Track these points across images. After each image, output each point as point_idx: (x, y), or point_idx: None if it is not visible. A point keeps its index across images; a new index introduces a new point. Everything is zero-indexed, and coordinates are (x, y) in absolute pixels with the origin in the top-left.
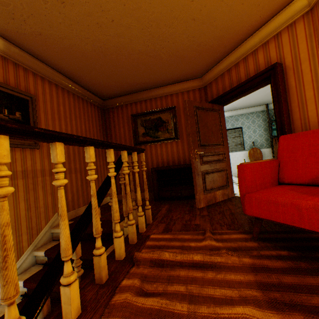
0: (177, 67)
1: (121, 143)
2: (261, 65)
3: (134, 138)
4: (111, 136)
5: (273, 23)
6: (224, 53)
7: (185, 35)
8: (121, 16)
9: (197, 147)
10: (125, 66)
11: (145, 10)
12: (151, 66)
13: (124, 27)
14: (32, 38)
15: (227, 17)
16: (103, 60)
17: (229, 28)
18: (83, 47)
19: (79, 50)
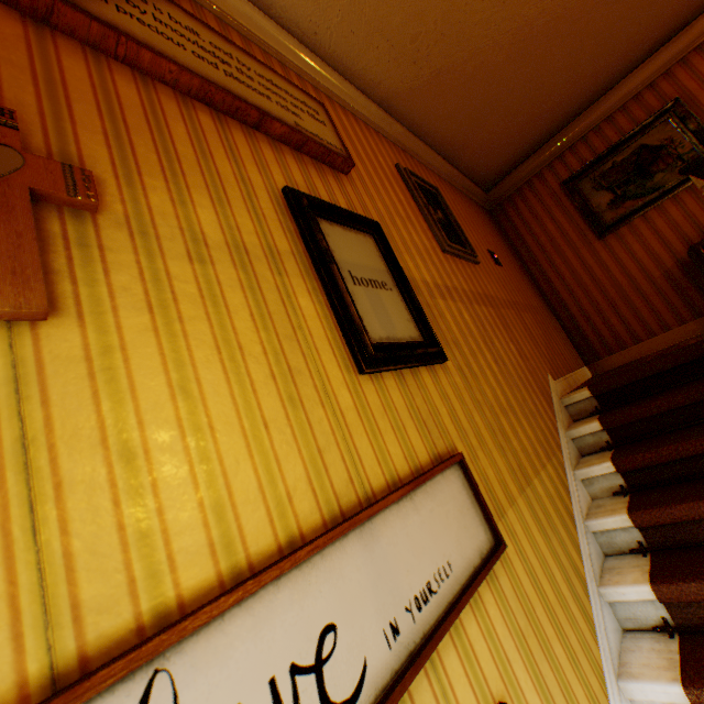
0: None
1: (558, 251)
2: None
3: (589, 224)
4: (527, 251)
5: None
6: None
7: None
8: None
9: None
10: (553, 66)
11: None
12: (608, 32)
13: None
14: (424, 90)
15: None
16: (517, 75)
17: None
18: (492, 62)
19: (483, 74)
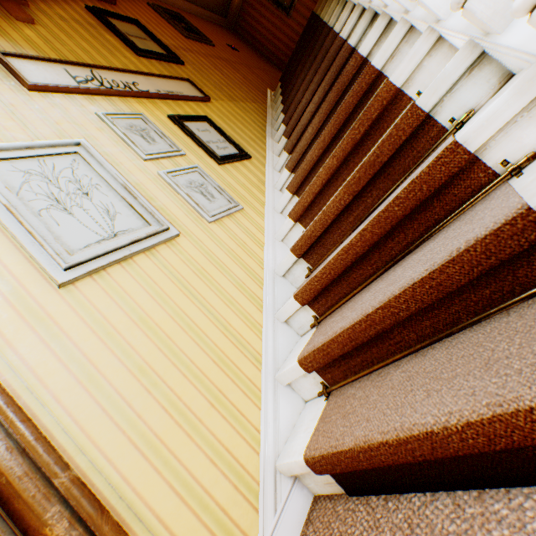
0: None
1: (274, 37)
2: None
3: (281, 11)
4: (261, 46)
5: None
6: None
7: None
8: None
9: None
10: None
11: None
12: None
13: None
14: None
15: None
16: None
17: None
18: None
19: None
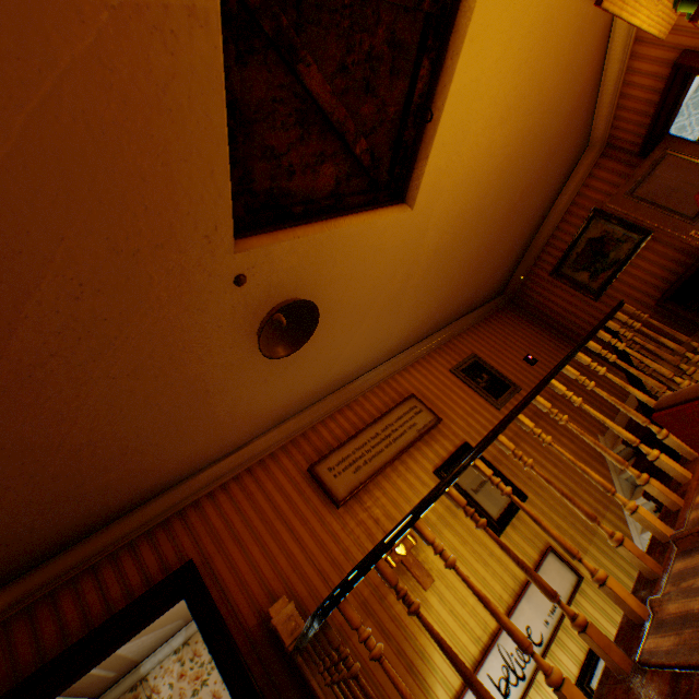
0: (548, 185)
1: (572, 315)
2: (657, 71)
3: (583, 294)
4: (551, 320)
5: (614, 44)
6: (587, 111)
7: (534, 173)
8: (482, 238)
9: (688, 227)
10: (502, 251)
11: (494, 215)
12: (523, 220)
13: (487, 238)
14: (440, 317)
15: (559, 117)
16: (484, 271)
17: (569, 112)
18: (468, 283)
19: (466, 288)
